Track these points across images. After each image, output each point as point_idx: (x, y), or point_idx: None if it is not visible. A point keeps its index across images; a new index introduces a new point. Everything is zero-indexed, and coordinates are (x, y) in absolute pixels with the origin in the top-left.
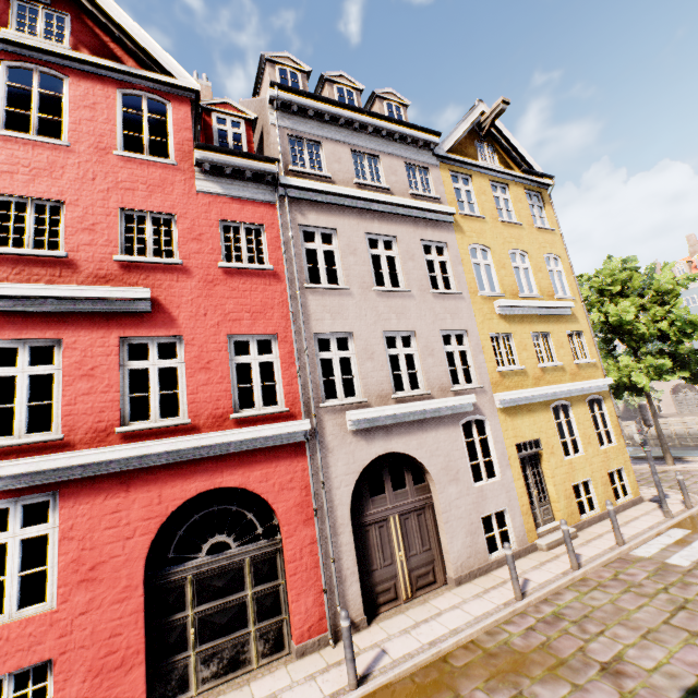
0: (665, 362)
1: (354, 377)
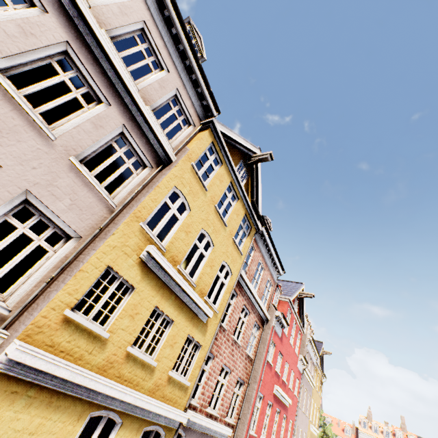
0: None
1: None
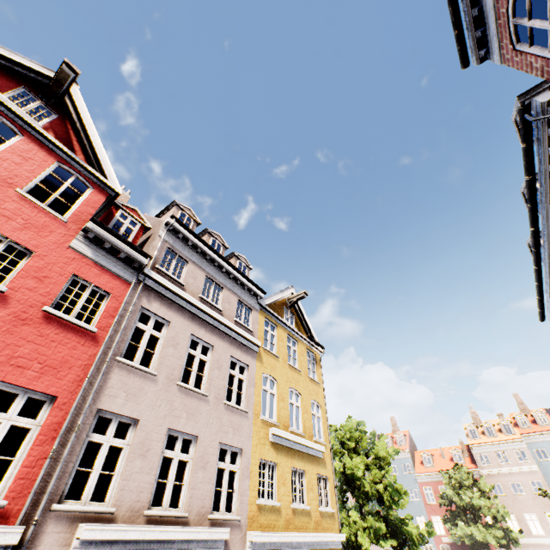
0: (382, 526)
1: (115, 475)
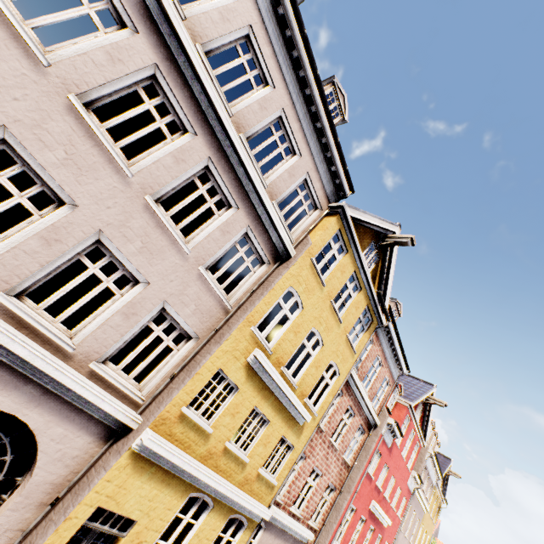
0: None
1: None
